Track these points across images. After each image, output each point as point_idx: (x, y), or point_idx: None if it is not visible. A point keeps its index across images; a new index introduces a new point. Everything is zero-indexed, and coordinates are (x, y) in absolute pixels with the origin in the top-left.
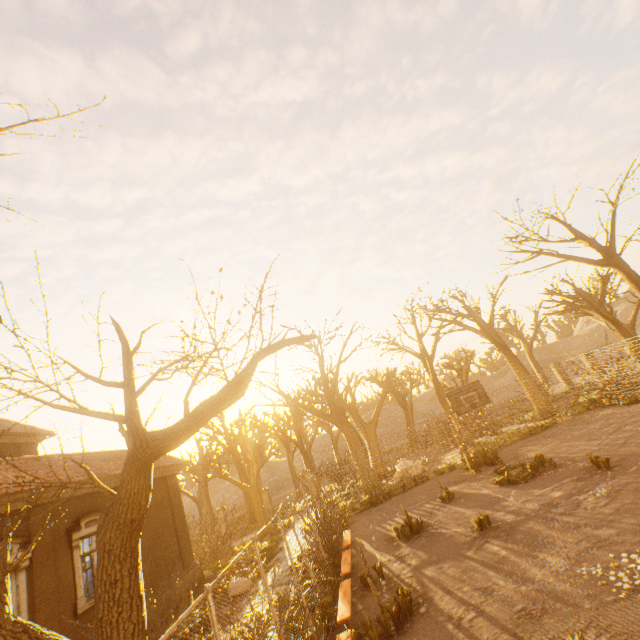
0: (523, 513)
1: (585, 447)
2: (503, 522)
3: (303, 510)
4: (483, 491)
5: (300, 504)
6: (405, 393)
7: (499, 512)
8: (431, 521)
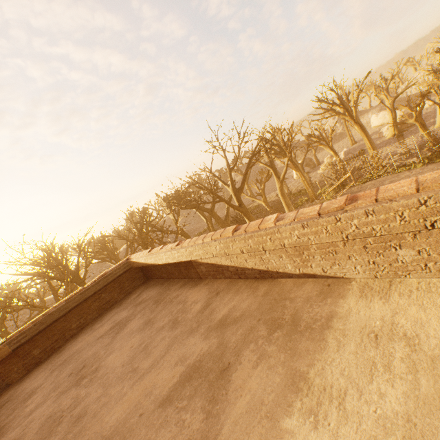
0: None
1: None
2: None
3: None
4: None
5: None
6: None
7: None
8: None
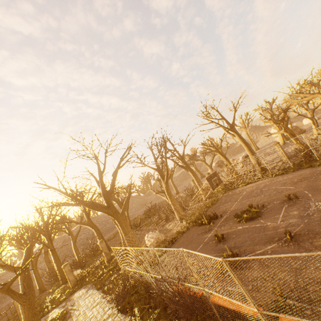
0: (297, 224)
1: (260, 198)
2: (295, 231)
3: (65, 299)
4: (239, 227)
5: (58, 295)
6: (122, 201)
7: (278, 229)
8: (234, 252)
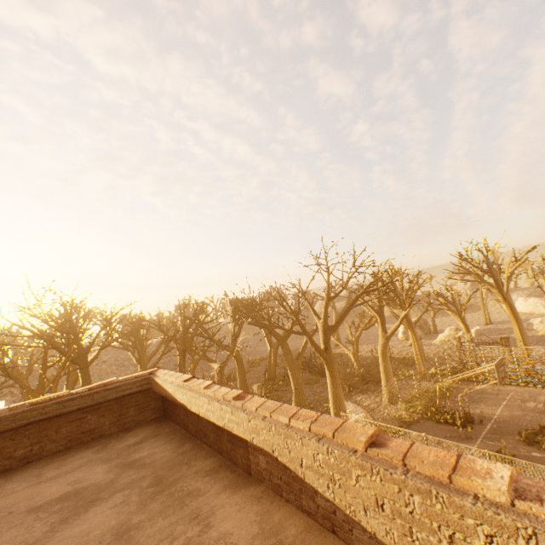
0: None
1: None
2: None
3: None
4: (535, 454)
5: None
6: None
7: None
8: None
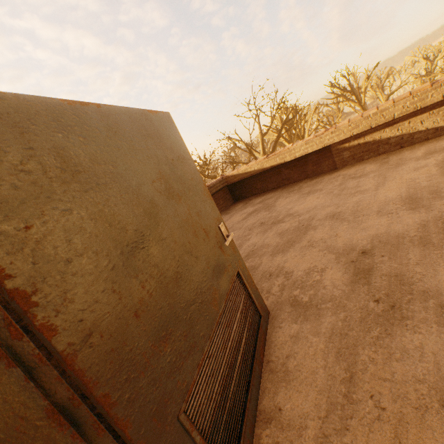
0: None
1: None
2: None
3: None
4: None
5: None
6: None
7: None
8: None
